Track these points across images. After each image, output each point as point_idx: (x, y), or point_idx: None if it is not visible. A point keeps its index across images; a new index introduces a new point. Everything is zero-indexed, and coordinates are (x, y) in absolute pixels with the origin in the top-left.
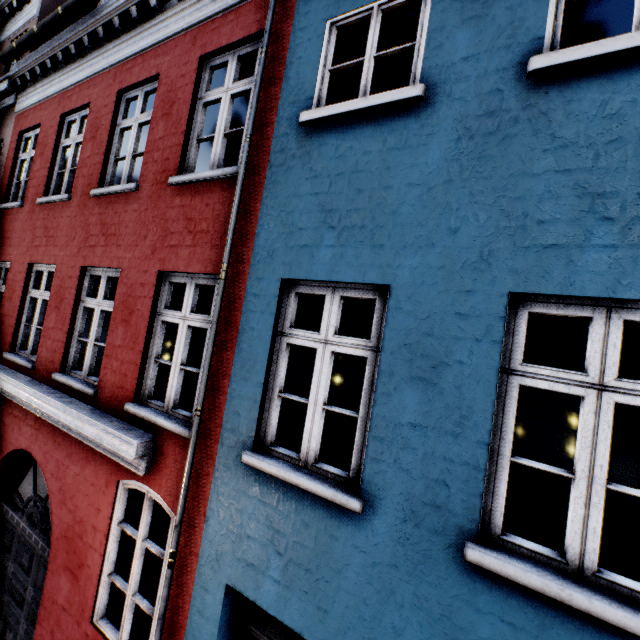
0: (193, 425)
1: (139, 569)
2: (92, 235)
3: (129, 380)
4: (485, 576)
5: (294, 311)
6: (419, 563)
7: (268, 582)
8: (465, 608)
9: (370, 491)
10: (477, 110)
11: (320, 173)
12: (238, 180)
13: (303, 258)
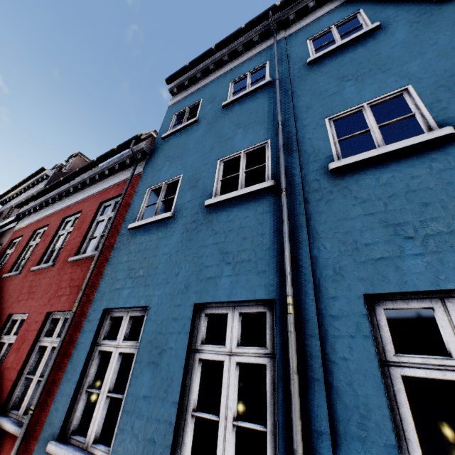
0: (24, 422)
1: None
2: (22, 293)
3: (3, 394)
4: None
5: (109, 328)
6: None
7: None
8: None
9: None
10: (190, 220)
11: (132, 251)
12: (95, 257)
13: (116, 295)
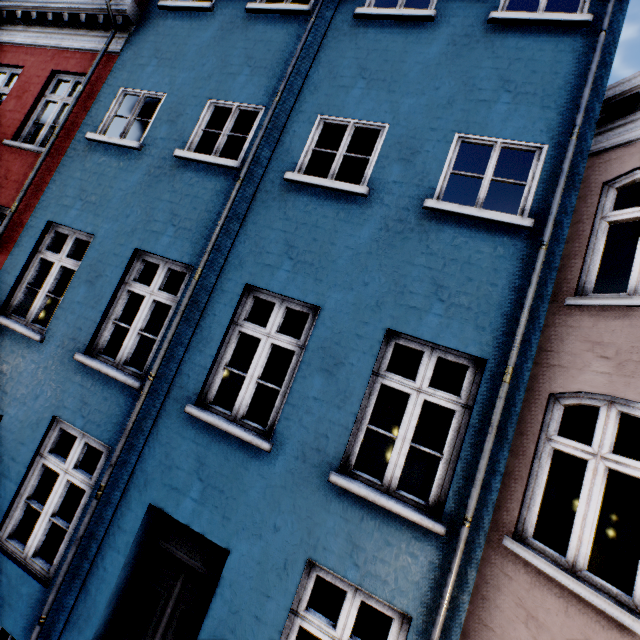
0: None
1: None
2: None
3: None
4: (81, 367)
5: (53, 241)
6: (58, 365)
7: None
8: (69, 382)
9: (50, 333)
10: (157, 164)
11: (88, 169)
12: (41, 157)
13: (63, 212)
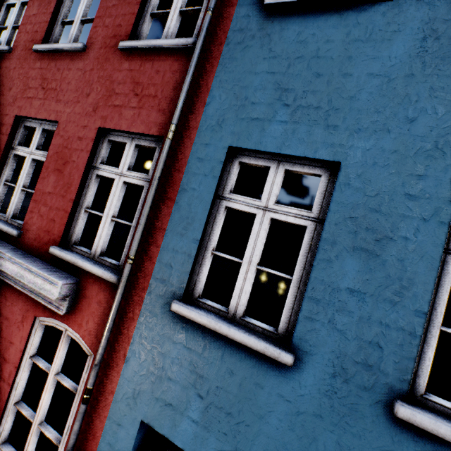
0: (124, 272)
1: (48, 400)
2: (30, 87)
3: (56, 225)
4: (411, 431)
5: (235, 179)
6: (345, 415)
7: (186, 422)
8: None
9: (301, 347)
10: (445, 14)
11: (279, 54)
12: (196, 48)
13: (253, 130)
